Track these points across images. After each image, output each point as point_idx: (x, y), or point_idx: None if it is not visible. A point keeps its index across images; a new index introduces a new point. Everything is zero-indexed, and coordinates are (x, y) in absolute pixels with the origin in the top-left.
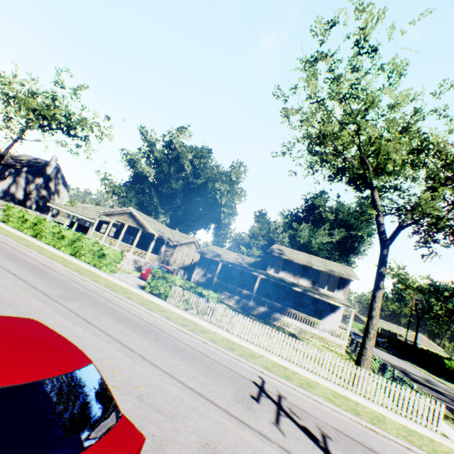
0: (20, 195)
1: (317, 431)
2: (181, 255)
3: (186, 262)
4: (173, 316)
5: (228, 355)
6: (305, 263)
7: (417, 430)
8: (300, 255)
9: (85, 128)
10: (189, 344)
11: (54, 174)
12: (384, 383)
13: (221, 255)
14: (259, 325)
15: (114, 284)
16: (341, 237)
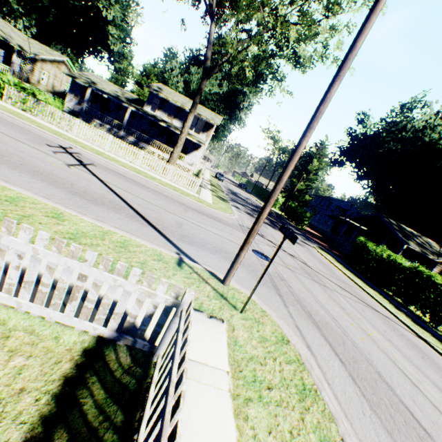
0: None
1: (89, 163)
2: (47, 76)
3: (59, 88)
4: (2, 107)
5: (49, 136)
6: (180, 105)
7: (179, 188)
8: (179, 98)
9: None
10: (7, 120)
11: None
12: (174, 169)
13: (97, 85)
14: (94, 129)
15: None
16: (229, 91)
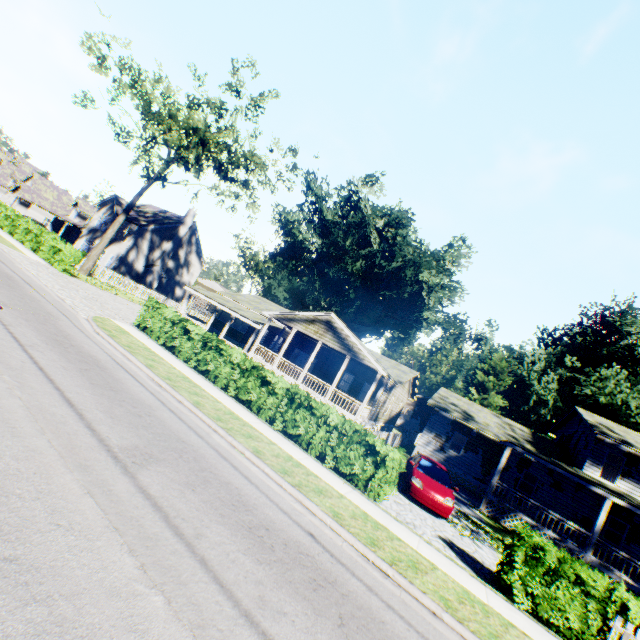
0: (140, 265)
1: None
2: (391, 402)
3: (392, 412)
4: None
5: None
6: None
7: None
8: None
9: (256, 166)
10: None
11: (188, 236)
12: None
13: (473, 416)
14: None
15: (471, 602)
16: None
